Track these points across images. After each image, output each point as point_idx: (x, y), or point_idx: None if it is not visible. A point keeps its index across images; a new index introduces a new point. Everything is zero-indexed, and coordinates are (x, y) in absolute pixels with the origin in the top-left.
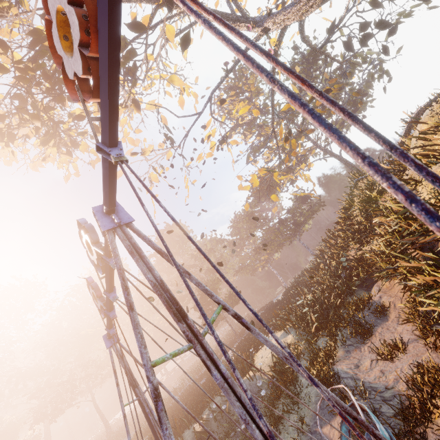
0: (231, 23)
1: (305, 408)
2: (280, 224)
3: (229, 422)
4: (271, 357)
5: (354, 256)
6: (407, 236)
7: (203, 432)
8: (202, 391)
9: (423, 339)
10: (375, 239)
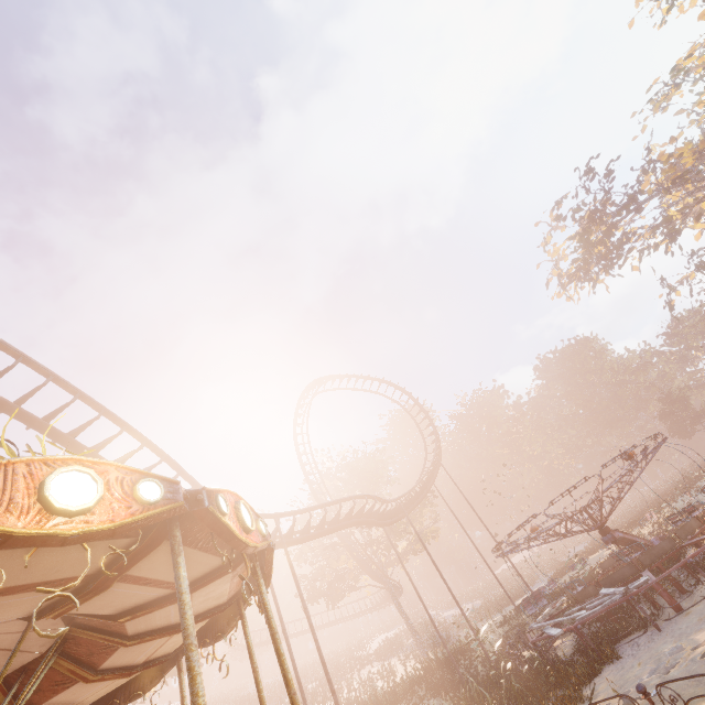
0: None
1: None
2: None
3: None
4: None
5: None
6: None
7: None
8: None
9: None
10: None
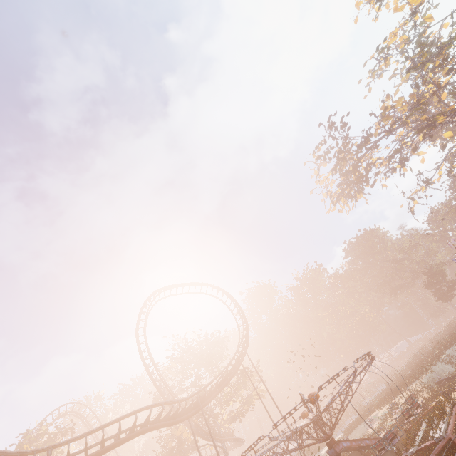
0: (455, 119)
1: None
2: None
3: None
4: None
5: None
6: None
7: None
8: None
9: None
10: None
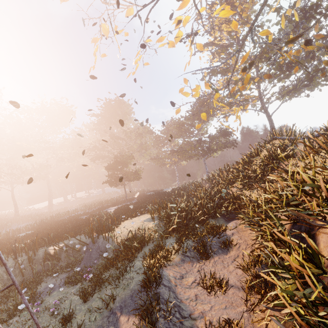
0: None
1: (122, 288)
2: (198, 142)
3: (75, 257)
4: (130, 231)
5: (233, 192)
6: (294, 206)
7: (52, 256)
8: (76, 225)
9: (245, 293)
10: (257, 189)
